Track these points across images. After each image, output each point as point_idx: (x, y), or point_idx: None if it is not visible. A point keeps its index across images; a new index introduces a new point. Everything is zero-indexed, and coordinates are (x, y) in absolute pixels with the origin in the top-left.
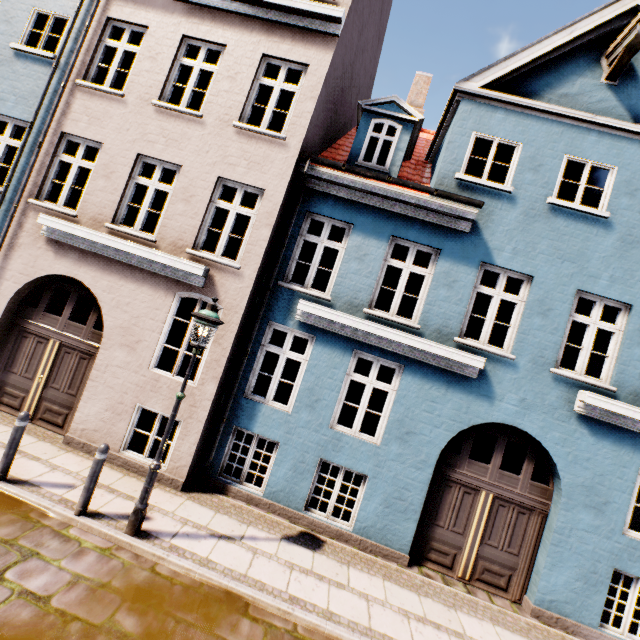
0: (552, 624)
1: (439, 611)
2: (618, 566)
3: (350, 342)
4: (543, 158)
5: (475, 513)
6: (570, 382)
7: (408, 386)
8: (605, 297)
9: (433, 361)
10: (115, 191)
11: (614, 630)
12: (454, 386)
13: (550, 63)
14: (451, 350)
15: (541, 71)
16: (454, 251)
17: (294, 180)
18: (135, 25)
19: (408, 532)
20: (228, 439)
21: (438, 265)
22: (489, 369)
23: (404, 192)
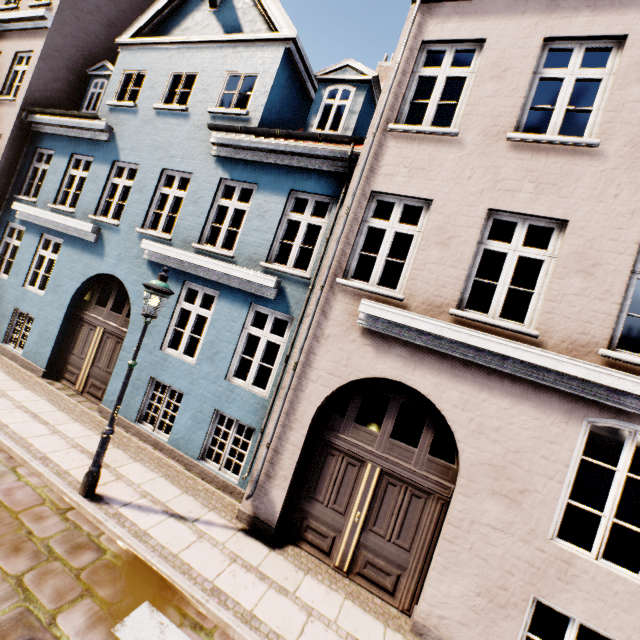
0: (108, 418)
1: (11, 385)
2: (154, 374)
3: (41, 229)
4: (158, 77)
5: (92, 343)
6: (148, 238)
7: (63, 254)
8: (180, 171)
9: (75, 233)
10: None
11: (150, 427)
12: (86, 250)
13: (181, 8)
14: (77, 222)
15: (175, 16)
16: (101, 156)
17: (25, 127)
18: None
19: (47, 354)
20: None
21: (91, 168)
22: (106, 235)
23: (73, 120)
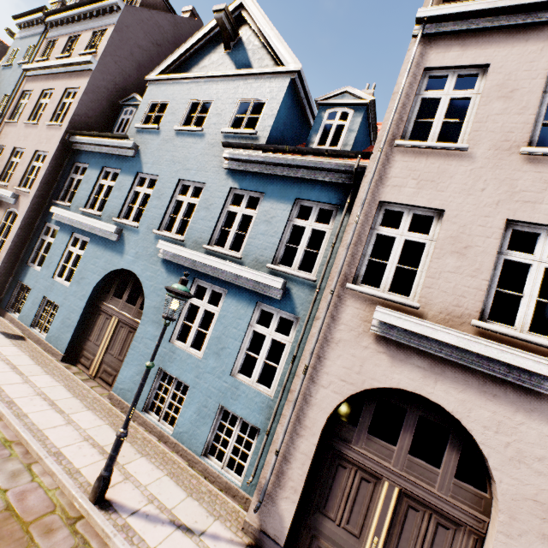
0: (117, 405)
1: (33, 369)
2: (162, 365)
3: (72, 228)
4: (179, 105)
5: (107, 331)
6: (163, 238)
7: (89, 250)
8: (194, 181)
9: (100, 233)
10: (3, 166)
11: (155, 417)
12: (108, 248)
13: (200, 51)
14: (103, 224)
15: (195, 57)
16: (127, 169)
17: (67, 146)
18: (32, 91)
19: (67, 339)
20: (15, 287)
21: (118, 178)
22: (126, 235)
23: (106, 140)
